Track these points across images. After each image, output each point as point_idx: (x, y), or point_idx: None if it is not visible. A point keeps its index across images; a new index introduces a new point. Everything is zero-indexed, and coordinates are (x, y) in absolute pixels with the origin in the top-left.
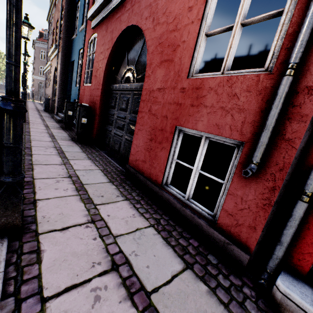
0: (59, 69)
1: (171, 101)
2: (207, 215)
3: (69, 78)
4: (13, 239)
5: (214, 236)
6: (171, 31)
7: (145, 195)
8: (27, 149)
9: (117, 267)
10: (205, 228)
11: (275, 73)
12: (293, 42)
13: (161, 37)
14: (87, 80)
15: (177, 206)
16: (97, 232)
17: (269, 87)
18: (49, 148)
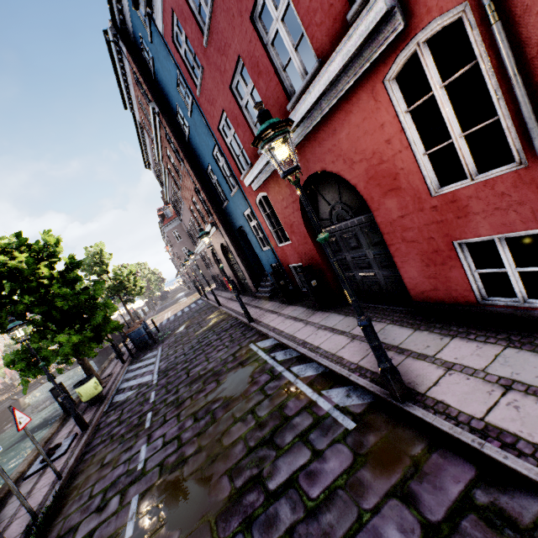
0: (230, 245)
1: (427, 223)
2: None
3: (244, 246)
4: (413, 403)
5: None
6: (377, 164)
7: (466, 323)
8: (306, 344)
9: (509, 387)
10: None
11: (532, 166)
12: (530, 139)
13: (367, 173)
14: (278, 239)
15: (517, 314)
16: (462, 374)
17: (535, 177)
18: (316, 332)
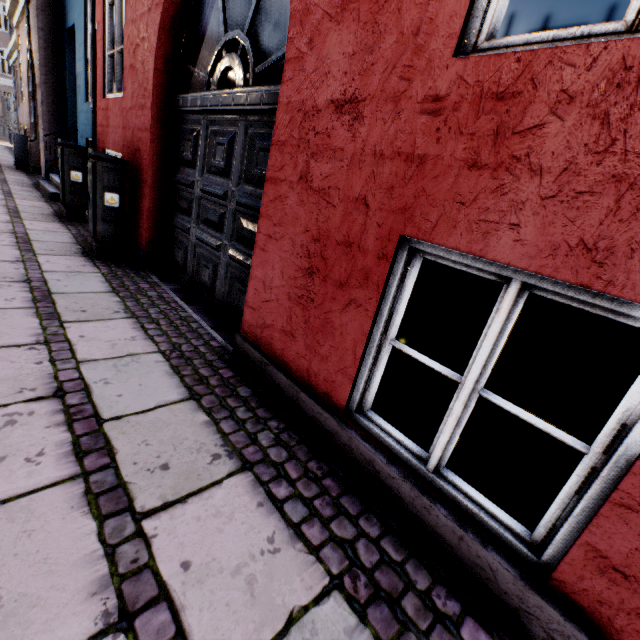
0: (37, 51)
1: (385, 149)
2: (509, 537)
3: (67, 77)
4: None
5: (545, 620)
6: None
7: (296, 440)
8: None
9: None
10: (506, 584)
11: None
12: None
13: None
14: (113, 84)
15: (403, 488)
16: None
17: None
18: (5, 285)
